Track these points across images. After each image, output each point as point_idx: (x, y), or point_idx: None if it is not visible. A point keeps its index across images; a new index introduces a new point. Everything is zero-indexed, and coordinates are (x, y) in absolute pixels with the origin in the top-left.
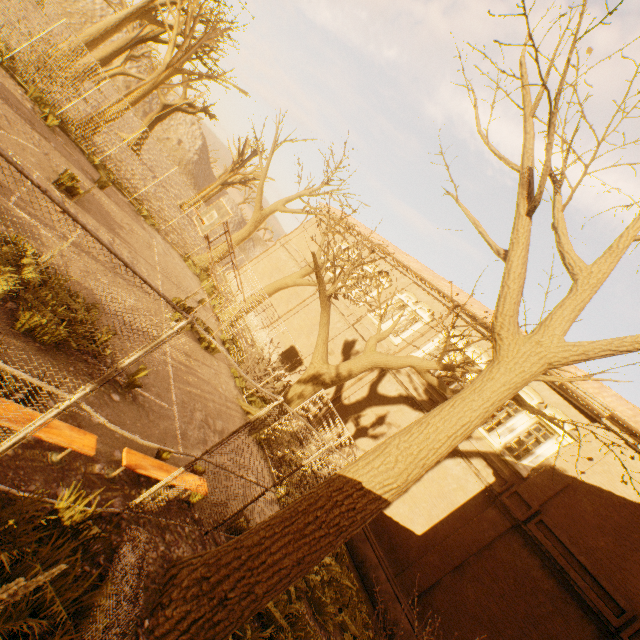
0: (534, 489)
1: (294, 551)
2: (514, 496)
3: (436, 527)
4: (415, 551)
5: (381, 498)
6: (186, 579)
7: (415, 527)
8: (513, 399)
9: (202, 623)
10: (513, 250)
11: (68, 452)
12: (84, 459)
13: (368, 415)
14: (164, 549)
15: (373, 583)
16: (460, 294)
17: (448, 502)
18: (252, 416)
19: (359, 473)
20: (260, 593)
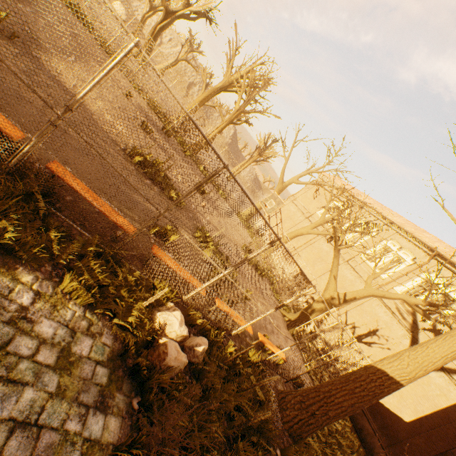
0: None
1: (349, 399)
2: None
3: (421, 419)
4: (403, 432)
5: (399, 382)
6: (292, 400)
7: (403, 415)
8: None
9: (303, 422)
10: None
11: (242, 331)
12: (243, 334)
13: (361, 327)
14: (274, 384)
15: (370, 446)
16: (439, 244)
17: (431, 403)
18: (286, 318)
19: (384, 367)
20: (331, 415)
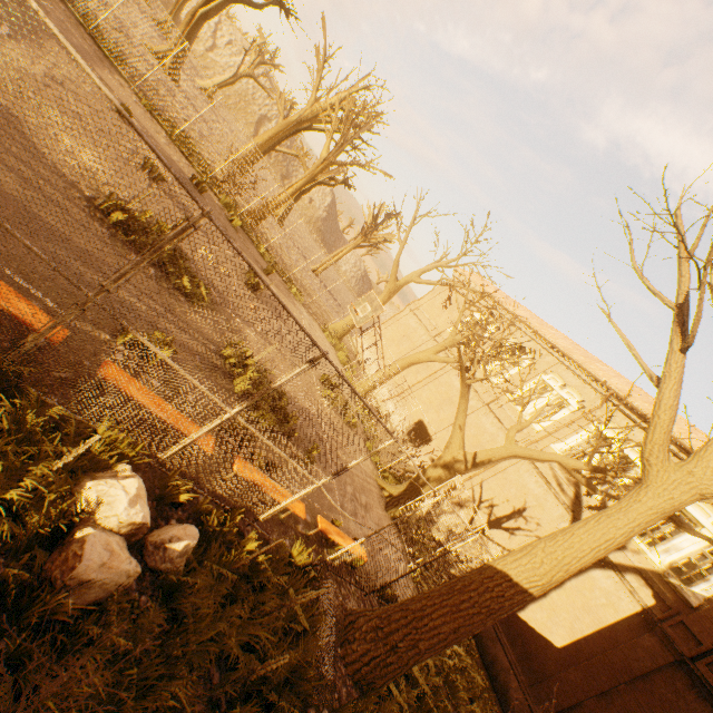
0: (706, 623)
1: (451, 621)
2: (679, 626)
3: (579, 643)
4: (553, 664)
5: (527, 591)
6: (364, 625)
7: (554, 638)
8: (669, 519)
9: (378, 661)
10: (664, 383)
11: (289, 513)
12: (293, 519)
13: (502, 505)
14: (341, 599)
15: (503, 687)
16: (618, 380)
17: (594, 618)
18: (386, 492)
19: (507, 567)
20: (422, 648)
